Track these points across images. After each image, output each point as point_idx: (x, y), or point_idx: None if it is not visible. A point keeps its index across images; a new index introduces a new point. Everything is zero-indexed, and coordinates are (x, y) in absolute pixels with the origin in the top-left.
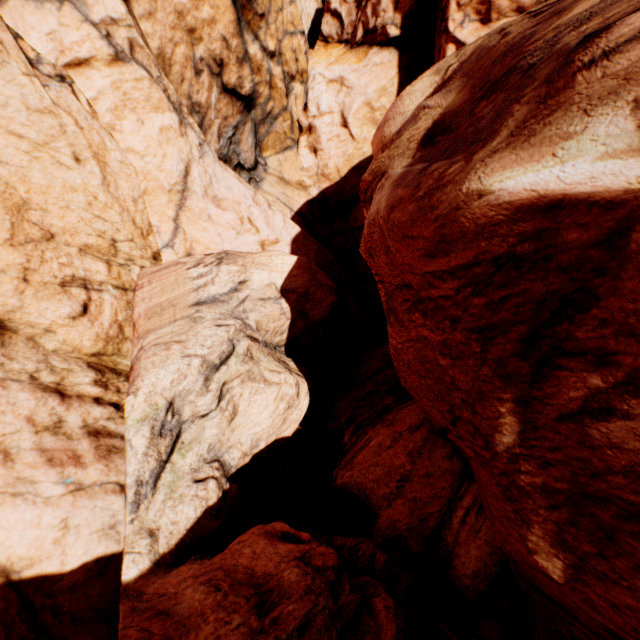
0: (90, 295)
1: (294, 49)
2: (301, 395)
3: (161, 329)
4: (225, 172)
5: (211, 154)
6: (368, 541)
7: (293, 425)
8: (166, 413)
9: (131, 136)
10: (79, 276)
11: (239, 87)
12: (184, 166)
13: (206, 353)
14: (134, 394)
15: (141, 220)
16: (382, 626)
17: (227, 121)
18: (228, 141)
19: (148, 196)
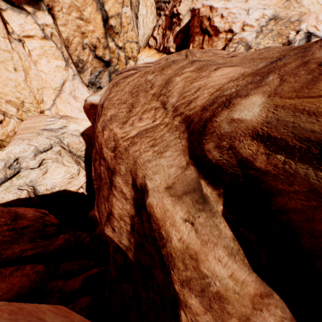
0: (5, 118)
1: (131, 48)
2: (80, 175)
3: (25, 134)
4: (83, 87)
5: (78, 79)
6: (86, 233)
7: (75, 187)
8: (14, 161)
9: (43, 66)
10: (3, 110)
11: (103, 57)
12: (63, 81)
13: (38, 146)
14: (2, 151)
15: (39, 97)
16: (58, 240)
17: (96, 69)
18: (95, 77)
19: (45, 89)
